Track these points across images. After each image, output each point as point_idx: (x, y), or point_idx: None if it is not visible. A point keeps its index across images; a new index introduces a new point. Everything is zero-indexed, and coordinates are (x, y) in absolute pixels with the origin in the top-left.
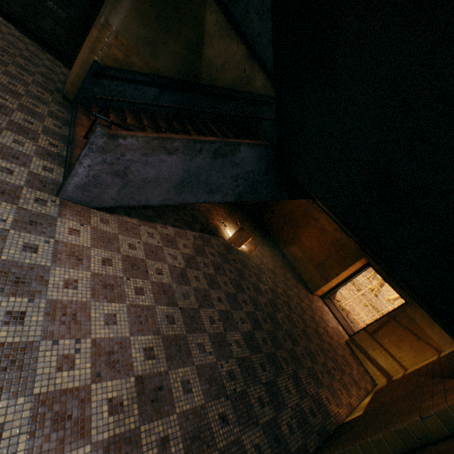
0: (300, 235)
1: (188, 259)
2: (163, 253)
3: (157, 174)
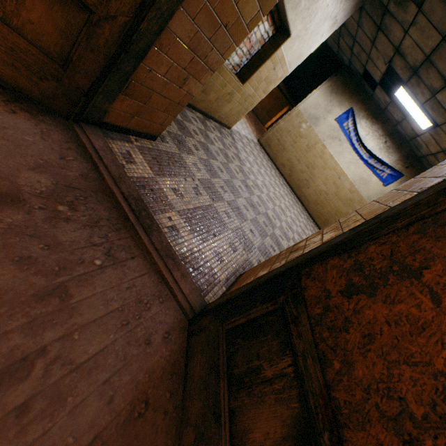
0: None
1: None
2: None
3: None
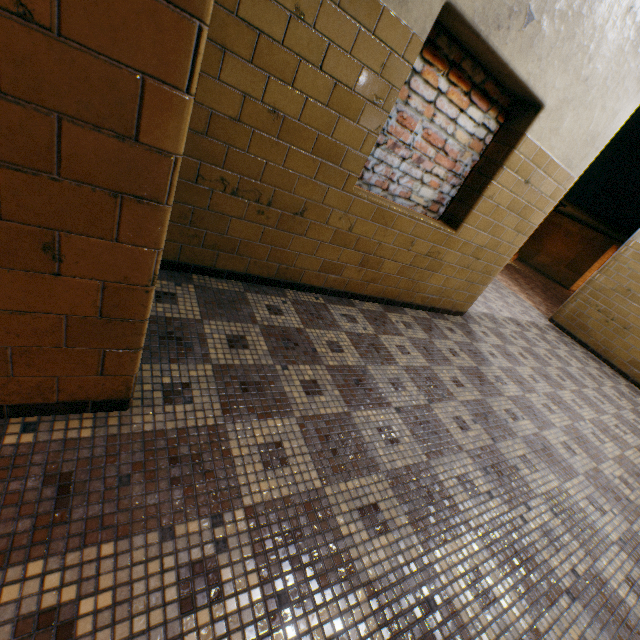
0: (543, 244)
1: None
2: None
3: None
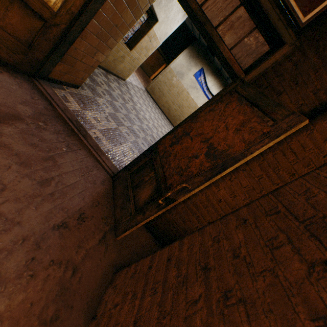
0: None
1: None
2: None
3: None
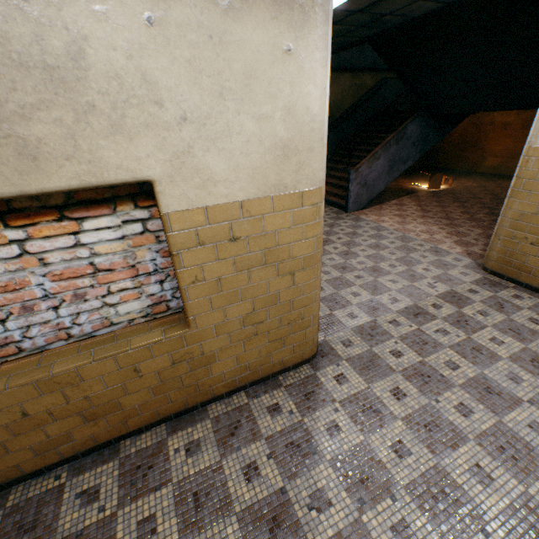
0: (485, 147)
1: (417, 206)
2: (404, 209)
3: (377, 173)
